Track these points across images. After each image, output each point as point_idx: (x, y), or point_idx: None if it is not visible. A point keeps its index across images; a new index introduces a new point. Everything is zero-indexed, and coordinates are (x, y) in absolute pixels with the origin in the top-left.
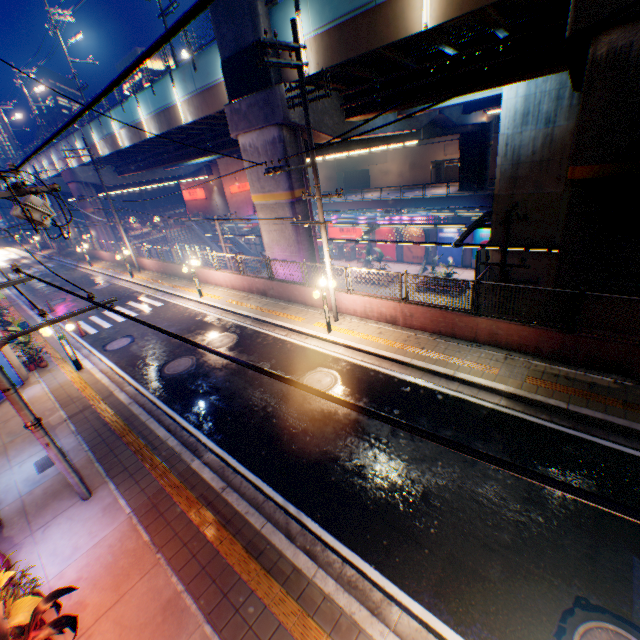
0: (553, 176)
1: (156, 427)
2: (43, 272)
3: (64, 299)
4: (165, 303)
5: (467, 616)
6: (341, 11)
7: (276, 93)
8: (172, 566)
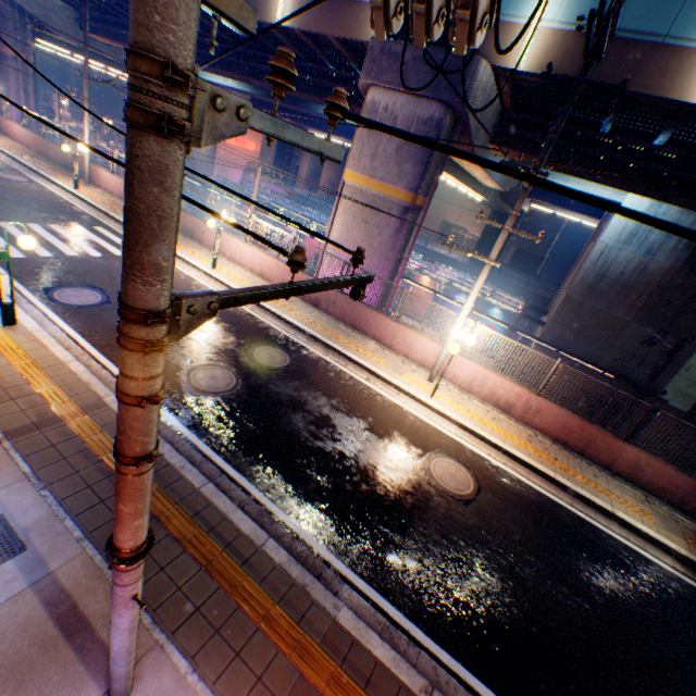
0: (628, 303)
1: (228, 508)
2: None
3: None
4: None
5: None
6: None
7: (471, 65)
8: None
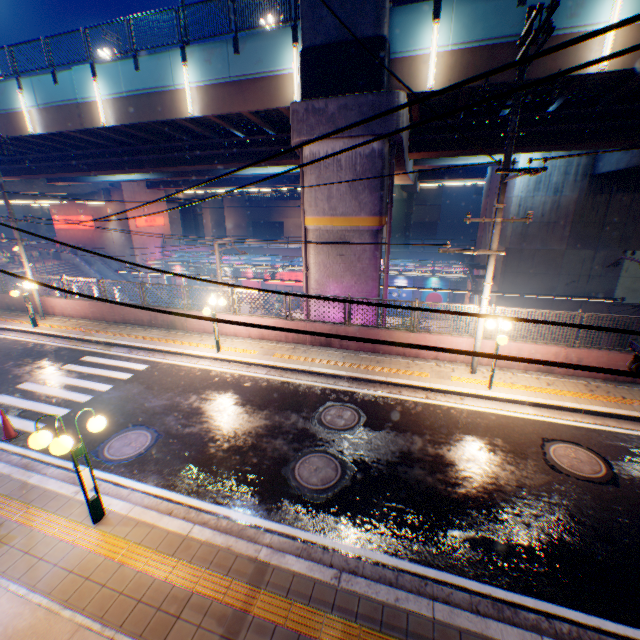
0: (557, 236)
1: (478, 624)
2: None
3: None
4: (150, 364)
5: None
6: (498, 32)
7: (393, 99)
8: None
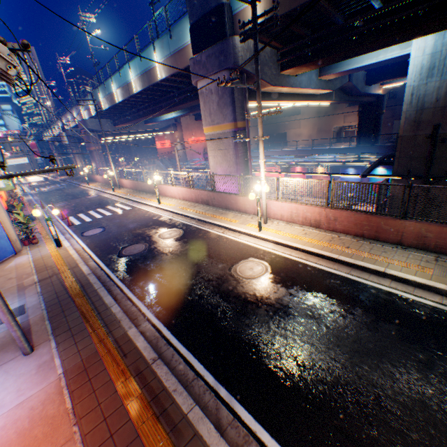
0: None
1: (104, 295)
2: (57, 188)
3: (65, 203)
4: (132, 207)
5: None
6: None
7: (229, 43)
8: (85, 445)
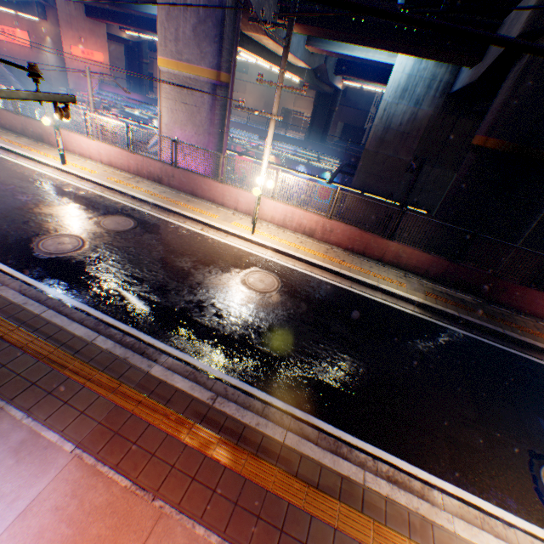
0: (408, 147)
1: (65, 323)
2: None
3: None
4: None
5: (483, 483)
6: None
7: None
8: (188, 514)
